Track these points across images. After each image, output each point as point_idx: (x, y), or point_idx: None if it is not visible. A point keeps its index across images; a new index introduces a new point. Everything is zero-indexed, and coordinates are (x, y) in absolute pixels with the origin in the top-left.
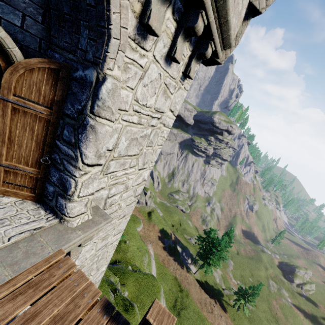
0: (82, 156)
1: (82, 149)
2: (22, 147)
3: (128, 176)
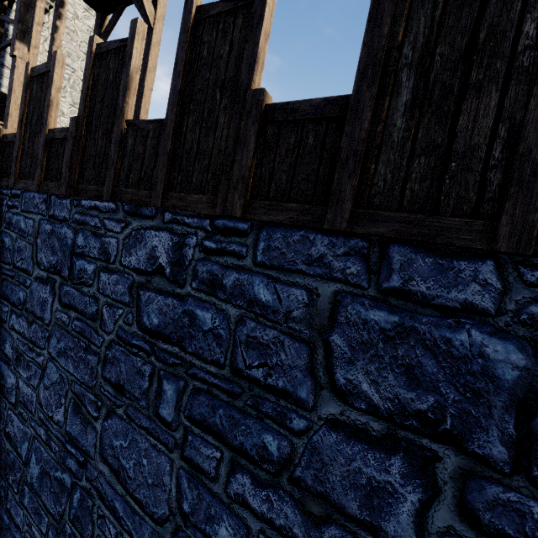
0: None
1: None
2: None
3: (75, 5)
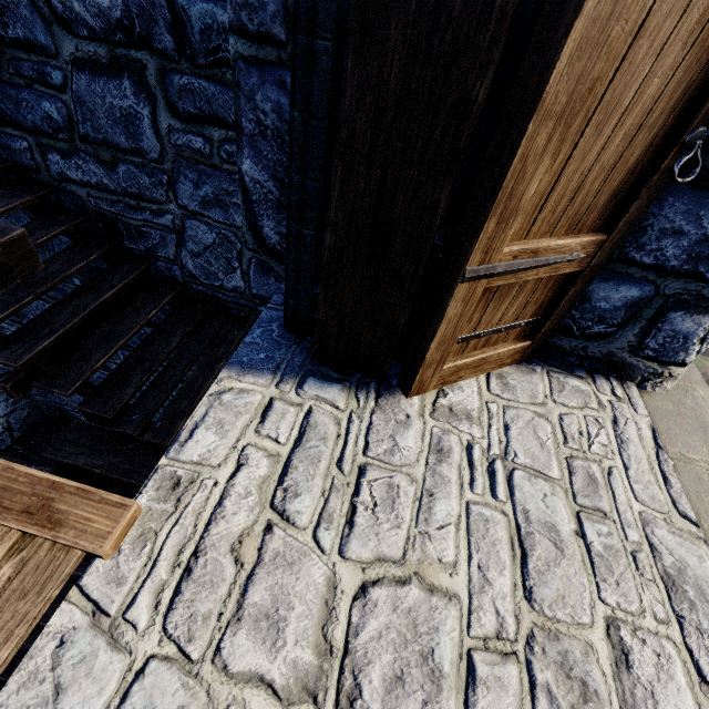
0: None
1: None
2: (606, 123)
3: None
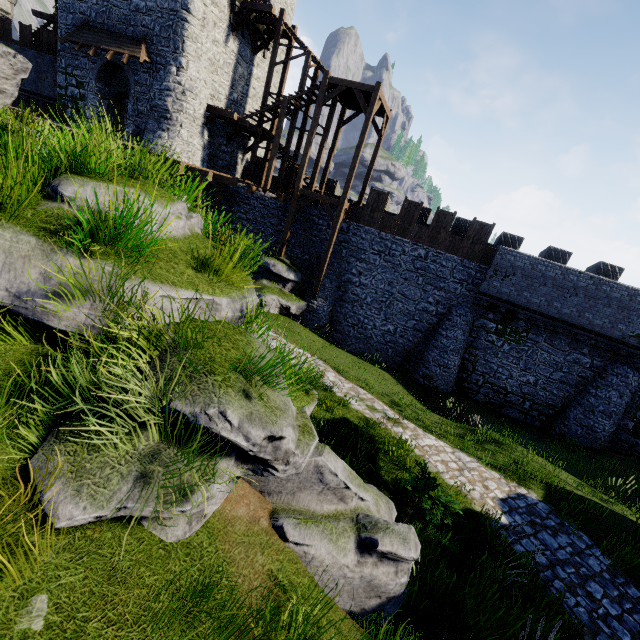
0: (270, 3)
1: (270, 1)
2: None
3: None
